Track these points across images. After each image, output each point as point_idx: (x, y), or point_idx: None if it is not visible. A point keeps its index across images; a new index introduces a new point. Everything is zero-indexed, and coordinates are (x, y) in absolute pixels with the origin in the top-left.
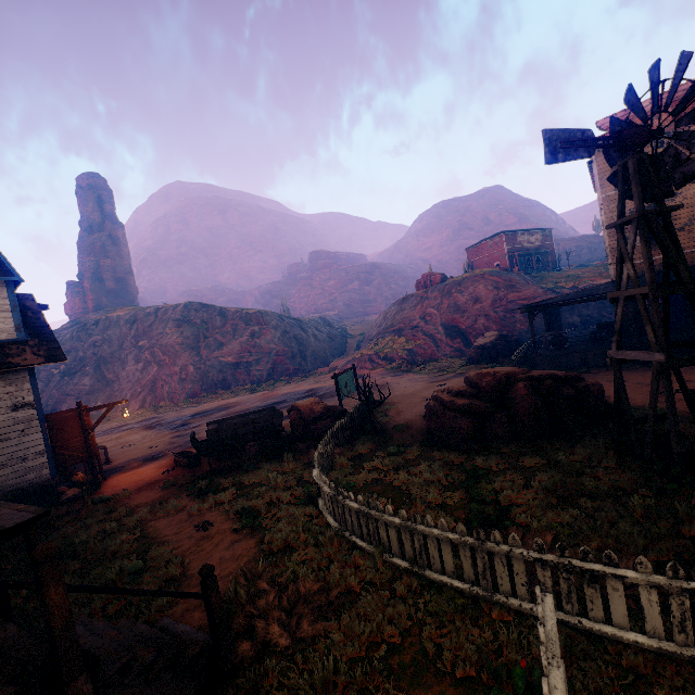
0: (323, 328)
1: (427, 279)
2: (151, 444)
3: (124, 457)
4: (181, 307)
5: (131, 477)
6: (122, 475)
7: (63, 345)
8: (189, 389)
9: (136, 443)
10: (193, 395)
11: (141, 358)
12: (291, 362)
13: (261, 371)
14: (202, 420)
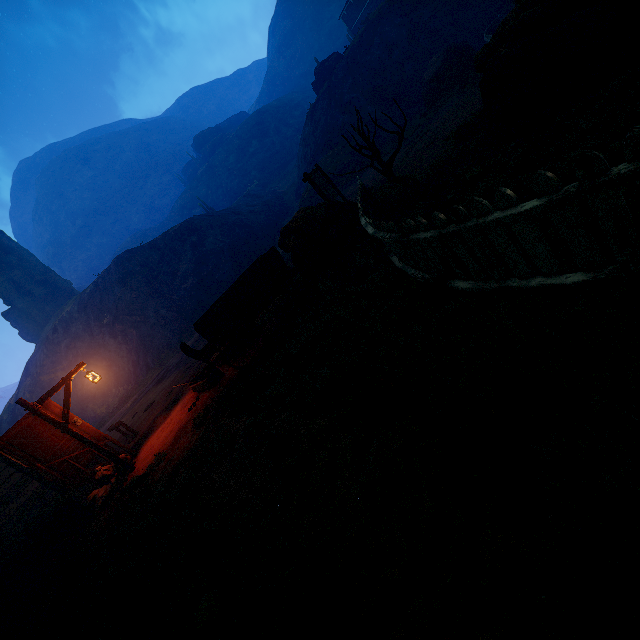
0: (254, 202)
1: (322, 72)
2: (168, 391)
3: (148, 419)
4: (113, 267)
5: (160, 435)
6: (151, 438)
7: (45, 367)
8: (176, 329)
9: (155, 400)
10: (184, 332)
11: (116, 333)
12: (247, 248)
13: (226, 274)
14: (202, 342)
